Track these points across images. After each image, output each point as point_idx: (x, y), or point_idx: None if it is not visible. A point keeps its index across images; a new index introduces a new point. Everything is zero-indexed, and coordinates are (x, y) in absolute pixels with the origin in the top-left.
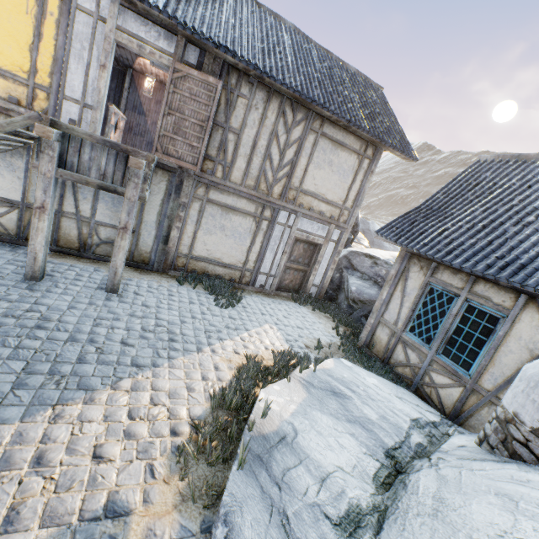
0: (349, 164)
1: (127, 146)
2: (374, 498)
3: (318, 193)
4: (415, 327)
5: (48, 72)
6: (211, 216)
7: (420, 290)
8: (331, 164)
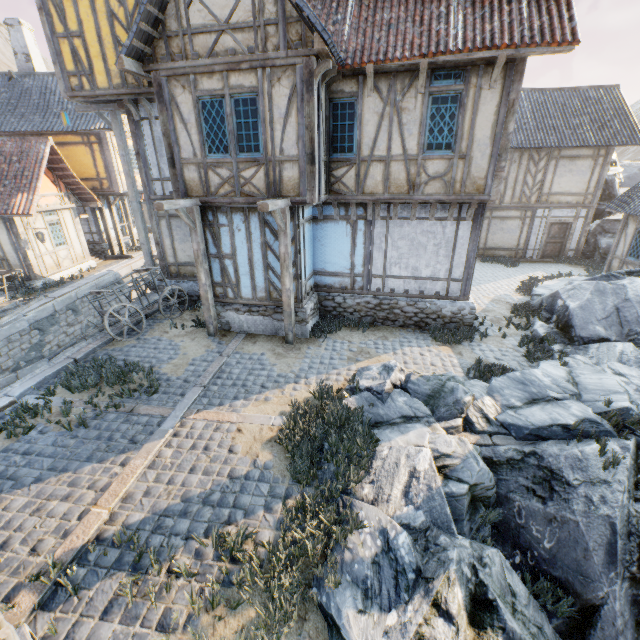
0: (585, 166)
1: None
2: None
3: (563, 191)
4: (631, 253)
5: None
6: (494, 225)
7: (633, 233)
8: (570, 171)
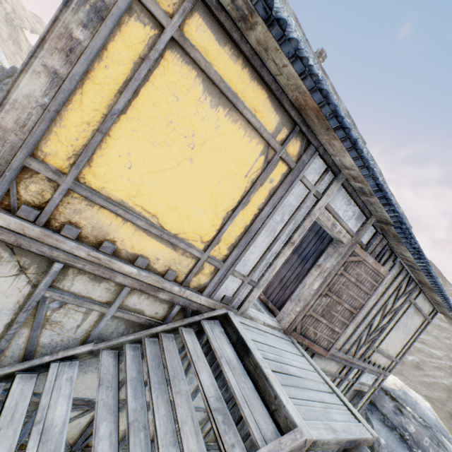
0: (415, 325)
1: (361, 438)
2: None
3: (385, 349)
4: None
5: (230, 242)
6: None
7: None
8: (405, 326)
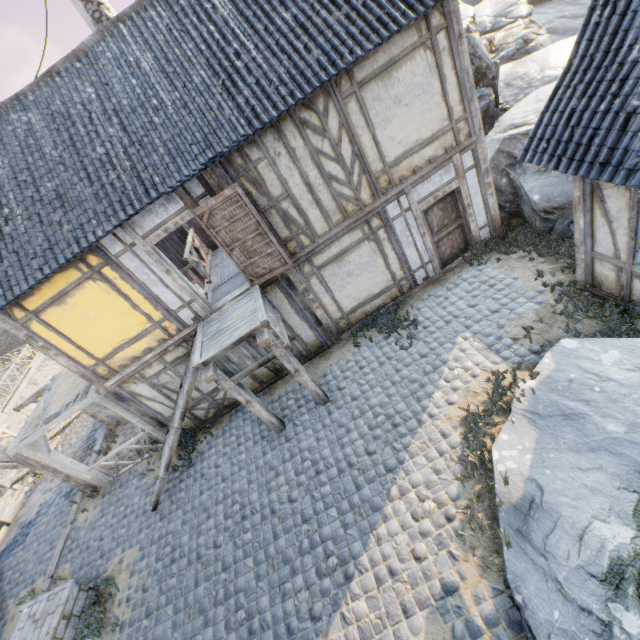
0: (420, 72)
1: (247, 333)
2: (634, 544)
3: (410, 146)
4: None
5: (153, 309)
6: (332, 275)
7: (631, 213)
8: (398, 101)
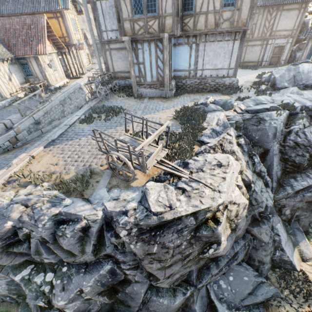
0: (294, 14)
1: None
2: None
3: (282, 29)
4: (308, 57)
5: None
6: (248, 49)
7: (310, 47)
8: (287, 18)
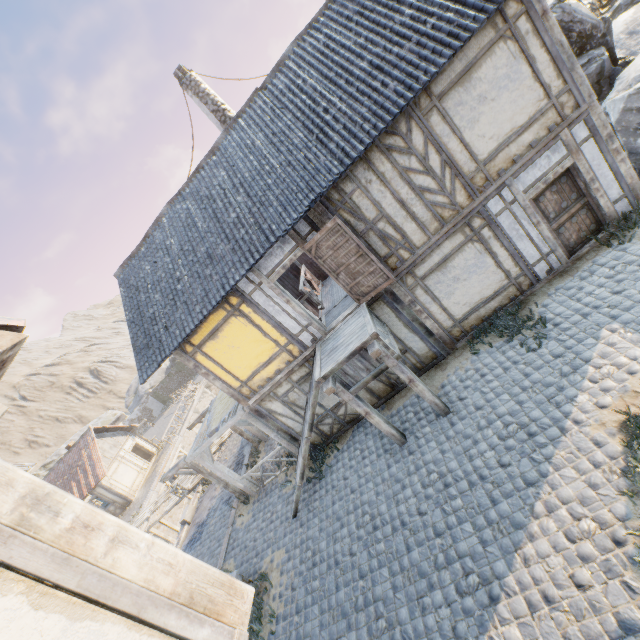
0: (502, 63)
1: (358, 346)
2: None
3: (504, 138)
4: None
5: (279, 335)
6: (436, 283)
7: None
8: (483, 99)
